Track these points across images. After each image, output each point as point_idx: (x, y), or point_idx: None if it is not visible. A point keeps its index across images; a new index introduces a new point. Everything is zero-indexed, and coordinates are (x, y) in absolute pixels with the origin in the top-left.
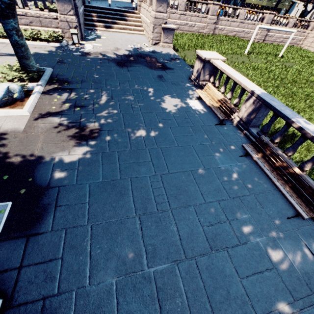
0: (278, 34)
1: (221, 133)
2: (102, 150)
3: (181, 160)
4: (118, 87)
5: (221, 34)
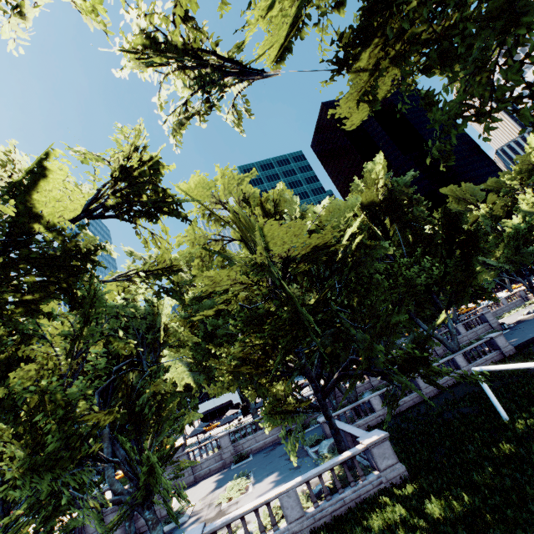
0: None
1: None
2: None
3: None
4: None
5: None
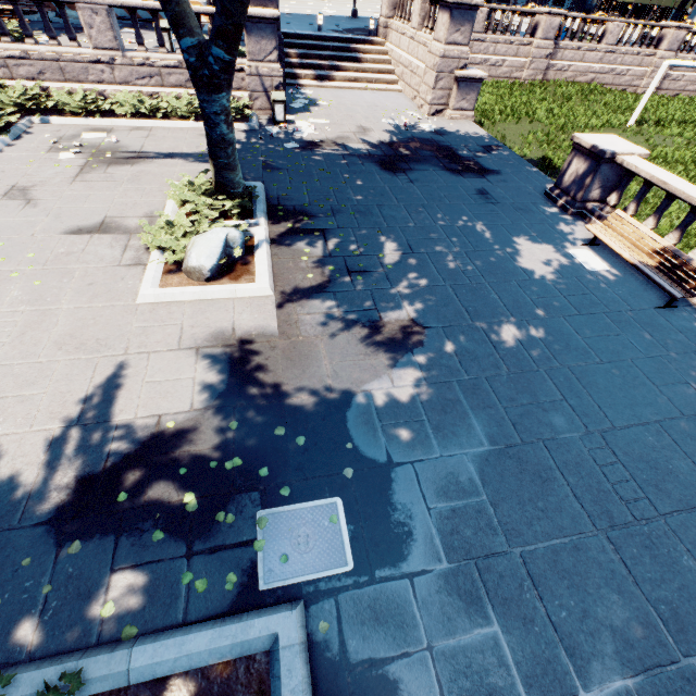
0: (693, 74)
1: (676, 328)
2: (453, 375)
3: (624, 396)
4: (412, 222)
5: (561, 80)
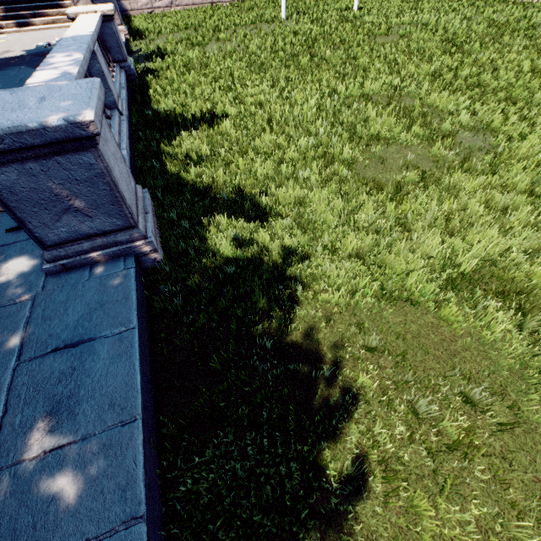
0: None
1: None
2: None
3: None
4: None
5: None
